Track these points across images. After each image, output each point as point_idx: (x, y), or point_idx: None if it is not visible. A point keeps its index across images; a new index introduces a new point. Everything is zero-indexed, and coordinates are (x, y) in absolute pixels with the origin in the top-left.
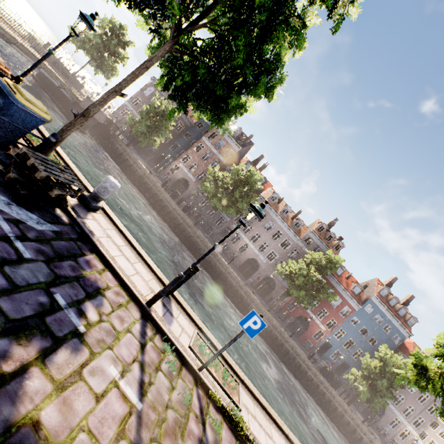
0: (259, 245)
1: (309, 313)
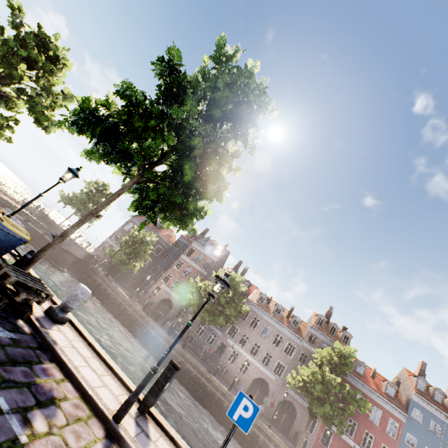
0: (262, 357)
1: (352, 445)
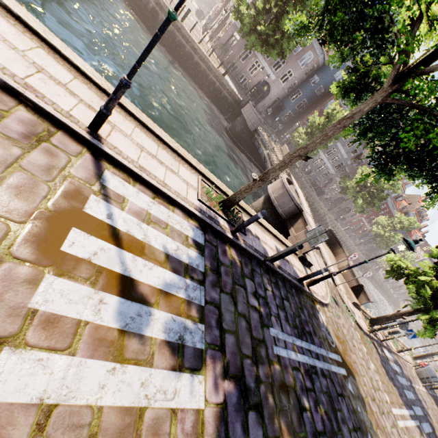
0: None
1: (365, 223)
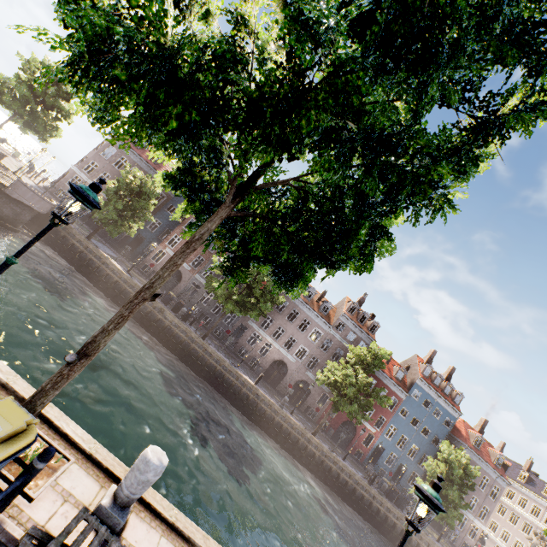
0: (285, 341)
1: None
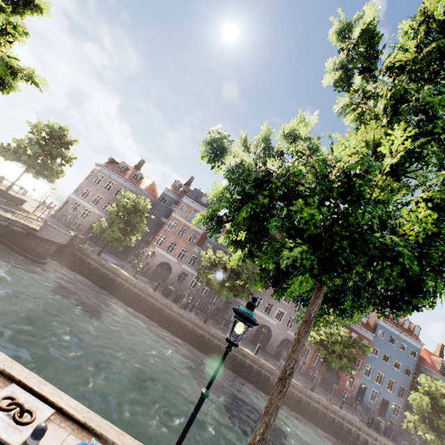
0: (264, 308)
1: None
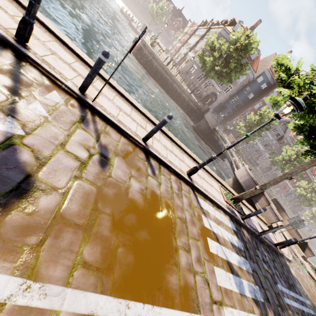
0: None
1: (288, 185)
